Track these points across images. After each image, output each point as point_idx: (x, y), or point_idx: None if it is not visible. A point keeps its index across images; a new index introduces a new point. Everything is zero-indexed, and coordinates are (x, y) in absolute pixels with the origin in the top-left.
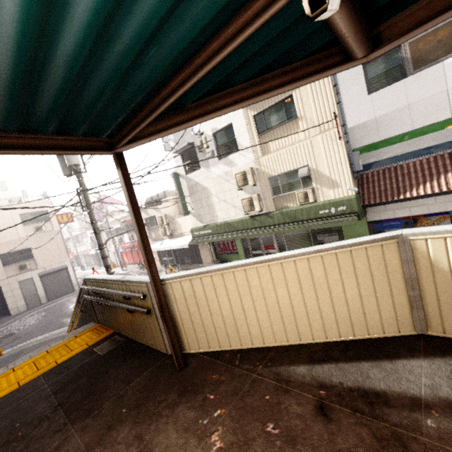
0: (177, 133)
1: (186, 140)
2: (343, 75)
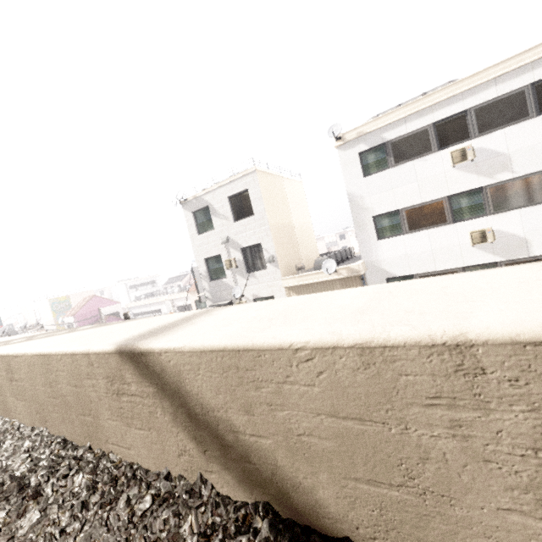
0: (214, 287)
1: (223, 295)
2: (371, 282)
